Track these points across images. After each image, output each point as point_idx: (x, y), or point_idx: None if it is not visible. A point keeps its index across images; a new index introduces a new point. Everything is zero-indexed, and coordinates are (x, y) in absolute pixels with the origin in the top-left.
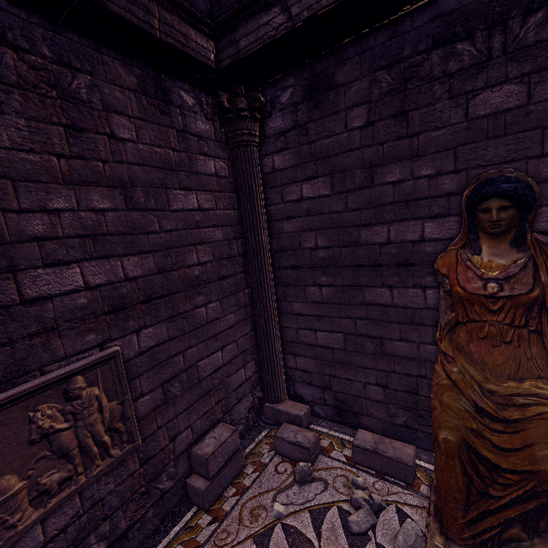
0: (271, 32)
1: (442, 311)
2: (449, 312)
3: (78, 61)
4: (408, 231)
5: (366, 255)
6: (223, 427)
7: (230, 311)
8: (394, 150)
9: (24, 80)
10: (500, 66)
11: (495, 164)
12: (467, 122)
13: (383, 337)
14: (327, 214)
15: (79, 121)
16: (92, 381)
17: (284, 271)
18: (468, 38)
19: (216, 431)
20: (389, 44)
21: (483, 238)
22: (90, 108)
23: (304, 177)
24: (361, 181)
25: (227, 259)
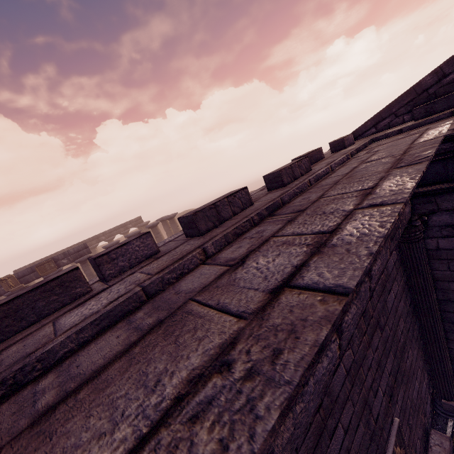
0: None
1: None
2: None
3: None
4: None
5: None
6: (437, 434)
7: (413, 349)
8: None
9: None
10: None
11: None
12: None
13: None
14: None
15: None
16: (395, 444)
17: (450, 314)
18: None
19: (434, 438)
20: None
21: None
22: None
23: None
24: None
25: (406, 316)
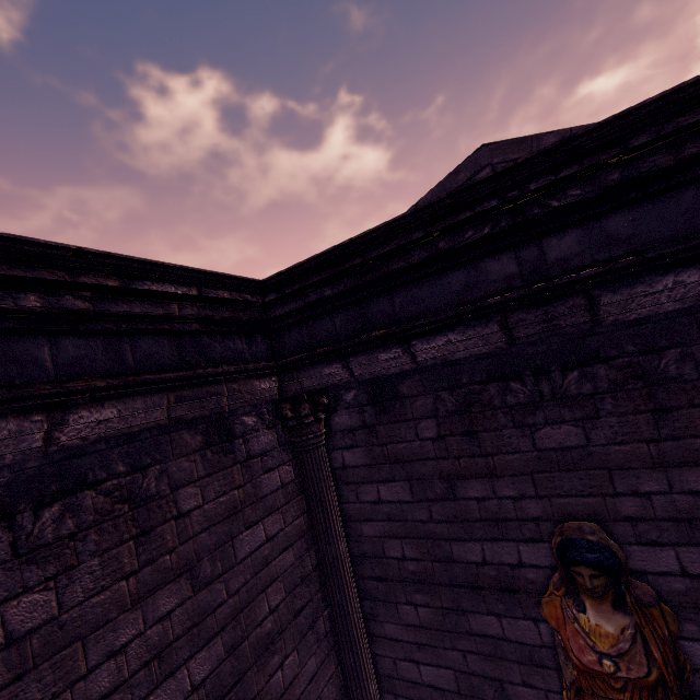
0: (334, 381)
1: (562, 661)
2: (571, 666)
3: (149, 456)
4: (504, 553)
5: (463, 574)
6: None
7: (310, 654)
8: (471, 466)
9: (100, 512)
10: (554, 408)
11: (574, 496)
12: (536, 451)
13: (502, 679)
14: (411, 522)
15: (148, 521)
16: None
17: (369, 582)
18: (519, 380)
19: None
20: (446, 370)
21: (583, 593)
22: (158, 499)
23: (379, 478)
24: (443, 492)
25: (301, 583)
